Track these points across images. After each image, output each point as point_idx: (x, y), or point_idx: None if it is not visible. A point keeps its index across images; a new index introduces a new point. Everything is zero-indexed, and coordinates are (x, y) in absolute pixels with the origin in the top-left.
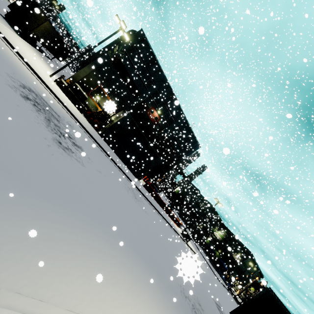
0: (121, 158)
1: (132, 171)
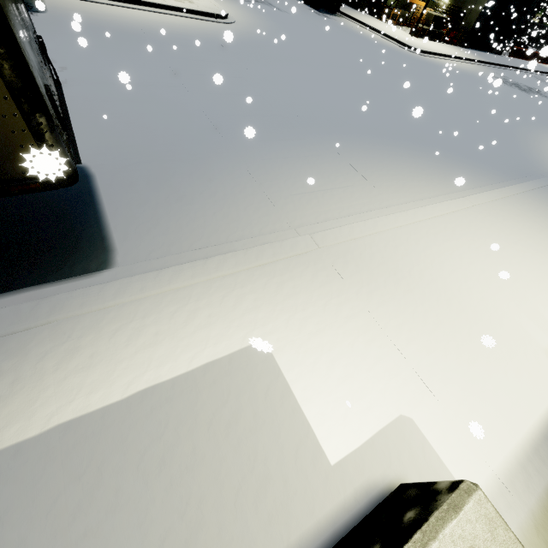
0: (480, 48)
1: (494, 52)
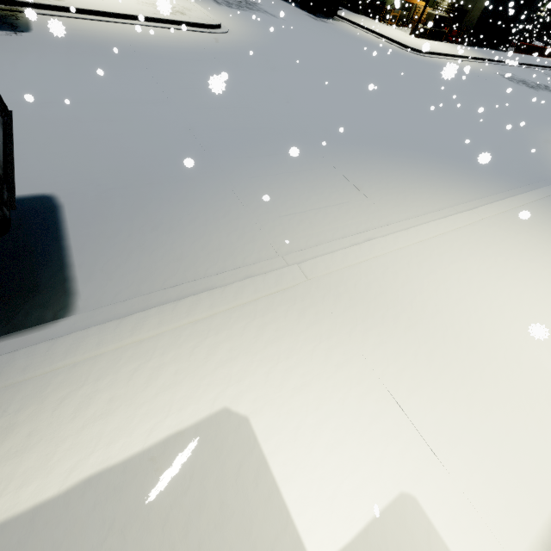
0: (484, 46)
1: (498, 49)
